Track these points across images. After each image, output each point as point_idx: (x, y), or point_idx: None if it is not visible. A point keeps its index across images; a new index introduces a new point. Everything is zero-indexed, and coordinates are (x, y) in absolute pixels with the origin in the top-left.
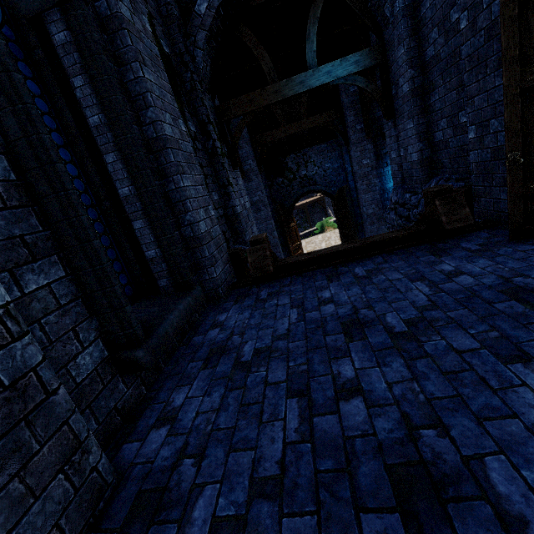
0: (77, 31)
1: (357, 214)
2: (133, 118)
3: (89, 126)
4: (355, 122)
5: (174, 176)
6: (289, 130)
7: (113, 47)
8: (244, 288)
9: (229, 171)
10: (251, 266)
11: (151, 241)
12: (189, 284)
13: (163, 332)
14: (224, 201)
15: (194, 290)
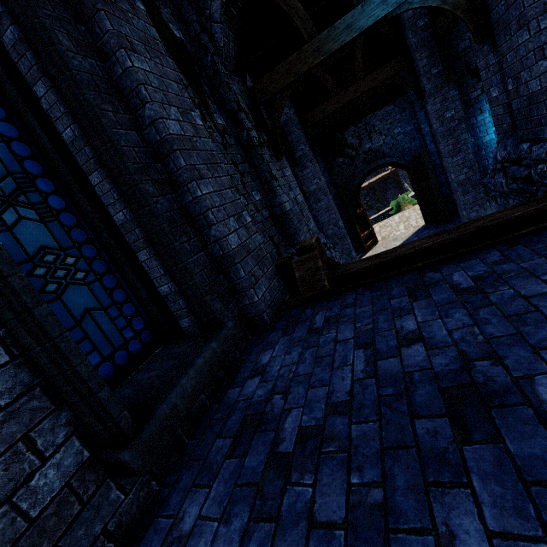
0: (23, 22)
1: (443, 184)
2: (129, 121)
3: (66, 143)
4: (428, 65)
5: (189, 184)
6: (344, 98)
7: (94, 38)
8: (296, 309)
9: (272, 163)
10: (300, 283)
11: (161, 274)
12: (216, 322)
13: (168, 410)
14: (269, 200)
15: (223, 330)
